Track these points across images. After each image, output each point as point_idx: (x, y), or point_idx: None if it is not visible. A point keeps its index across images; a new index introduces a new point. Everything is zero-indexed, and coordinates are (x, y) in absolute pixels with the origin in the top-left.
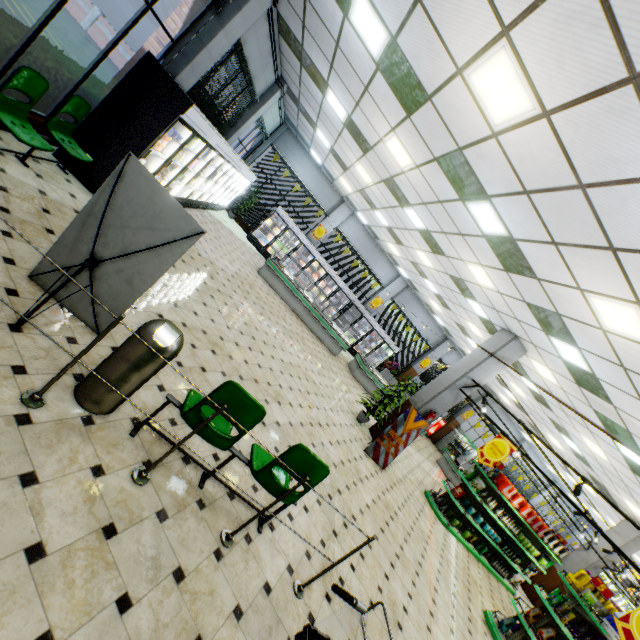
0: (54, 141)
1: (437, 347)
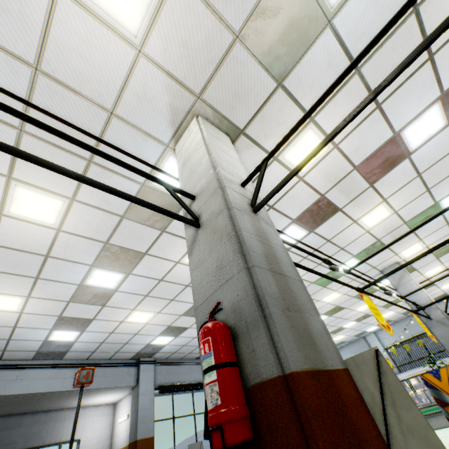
0: None
1: None
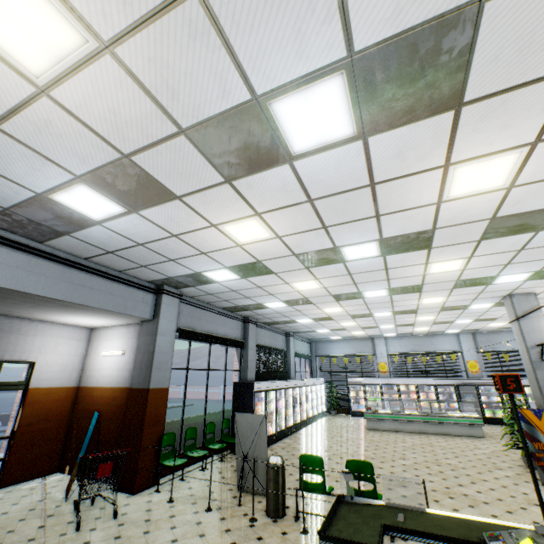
0: (226, 442)
1: None
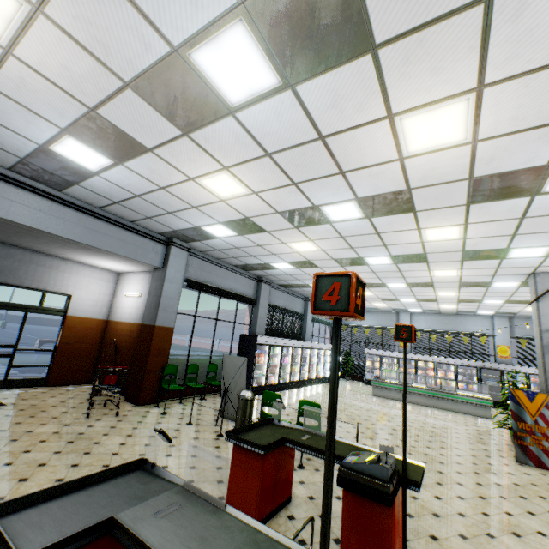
0: None
1: None
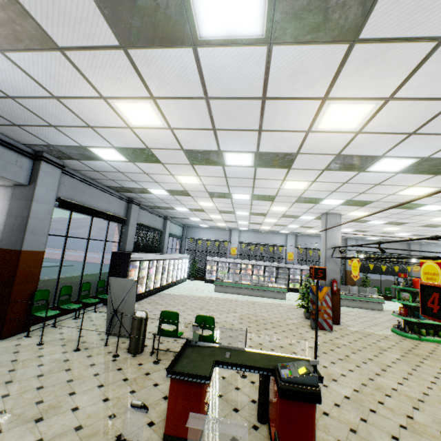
0: (100, 298)
1: (346, 248)
